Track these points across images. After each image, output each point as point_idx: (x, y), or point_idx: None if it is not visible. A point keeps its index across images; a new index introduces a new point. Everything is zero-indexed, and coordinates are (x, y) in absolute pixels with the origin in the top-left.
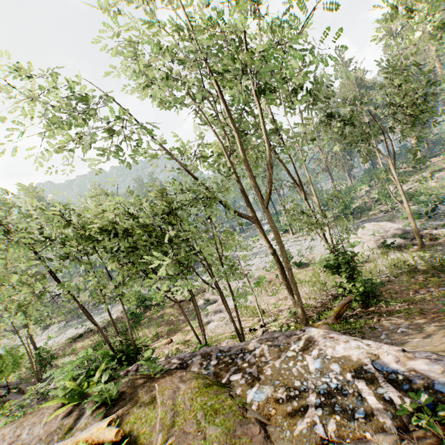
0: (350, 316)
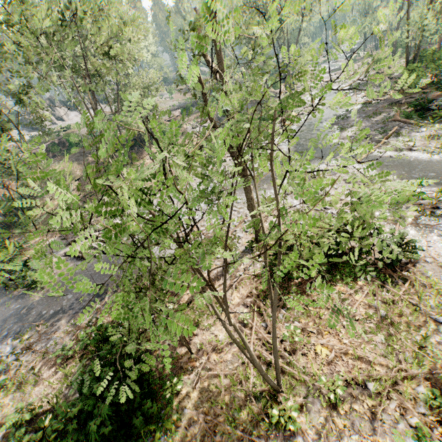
0: None
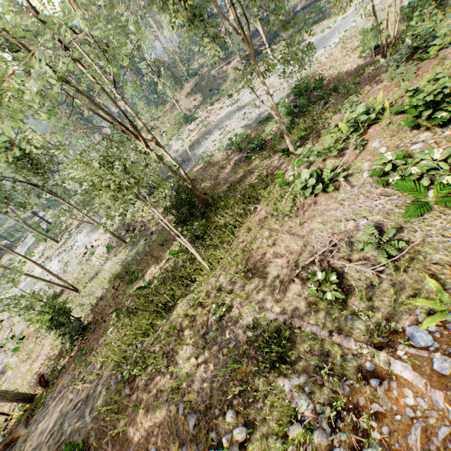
0: (61, 369)
